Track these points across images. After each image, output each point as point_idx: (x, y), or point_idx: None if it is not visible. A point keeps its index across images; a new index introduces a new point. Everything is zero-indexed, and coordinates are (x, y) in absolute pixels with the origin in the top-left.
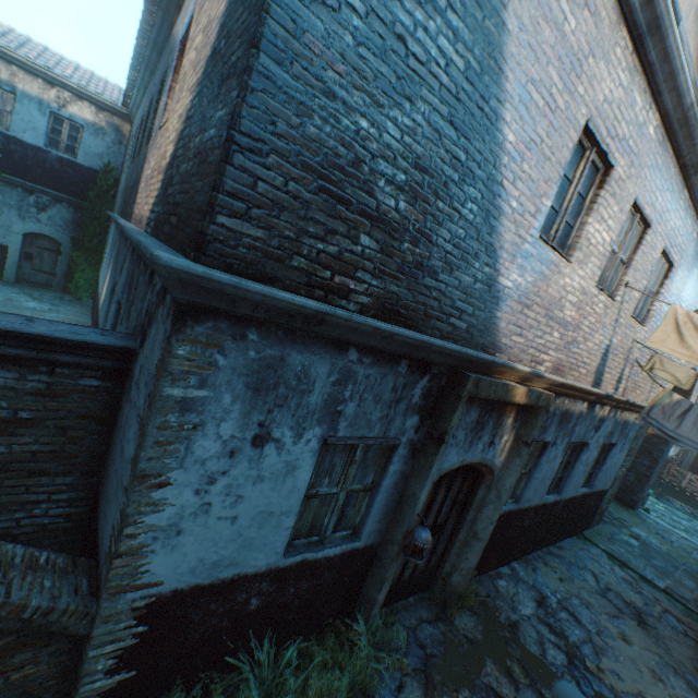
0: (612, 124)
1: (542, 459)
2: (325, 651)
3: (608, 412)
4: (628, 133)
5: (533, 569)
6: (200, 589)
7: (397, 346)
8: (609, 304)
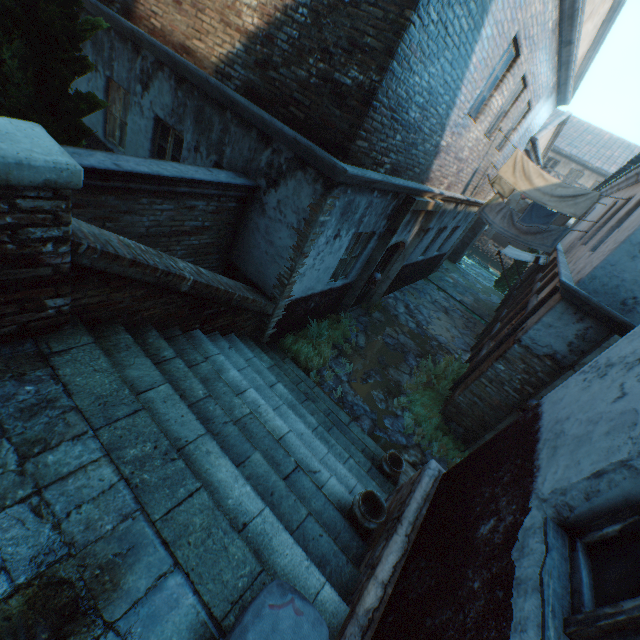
0: (529, 30)
1: (425, 238)
2: (331, 325)
3: (463, 208)
4: (536, 32)
5: (404, 295)
6: (301, 299)
7: (393, 188)
8: (486, 144)
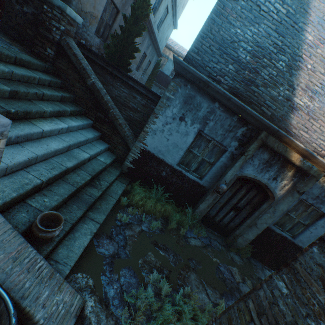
0: None
1: (318, 222)
2: (176, 208)
3: None
4: None
5: None
6: (153, 156)
7: (233, 106)
8: None
